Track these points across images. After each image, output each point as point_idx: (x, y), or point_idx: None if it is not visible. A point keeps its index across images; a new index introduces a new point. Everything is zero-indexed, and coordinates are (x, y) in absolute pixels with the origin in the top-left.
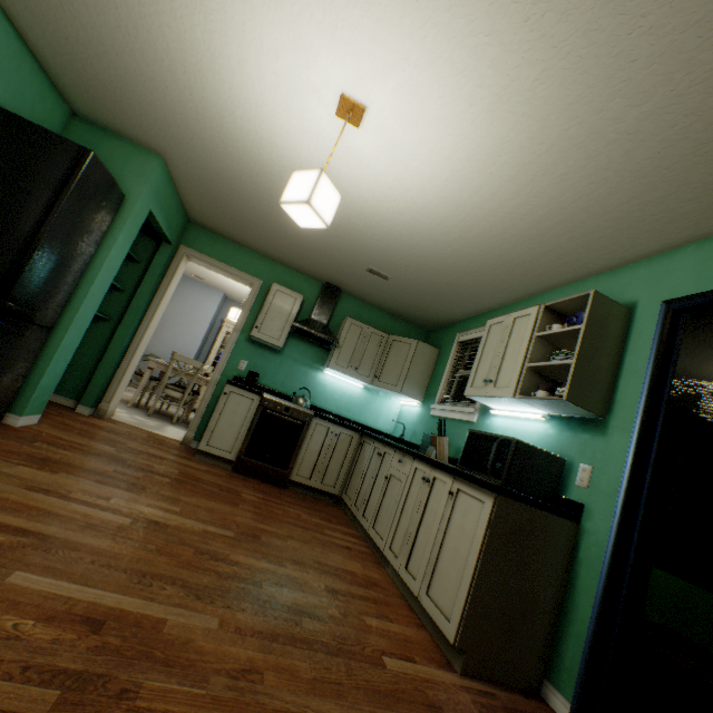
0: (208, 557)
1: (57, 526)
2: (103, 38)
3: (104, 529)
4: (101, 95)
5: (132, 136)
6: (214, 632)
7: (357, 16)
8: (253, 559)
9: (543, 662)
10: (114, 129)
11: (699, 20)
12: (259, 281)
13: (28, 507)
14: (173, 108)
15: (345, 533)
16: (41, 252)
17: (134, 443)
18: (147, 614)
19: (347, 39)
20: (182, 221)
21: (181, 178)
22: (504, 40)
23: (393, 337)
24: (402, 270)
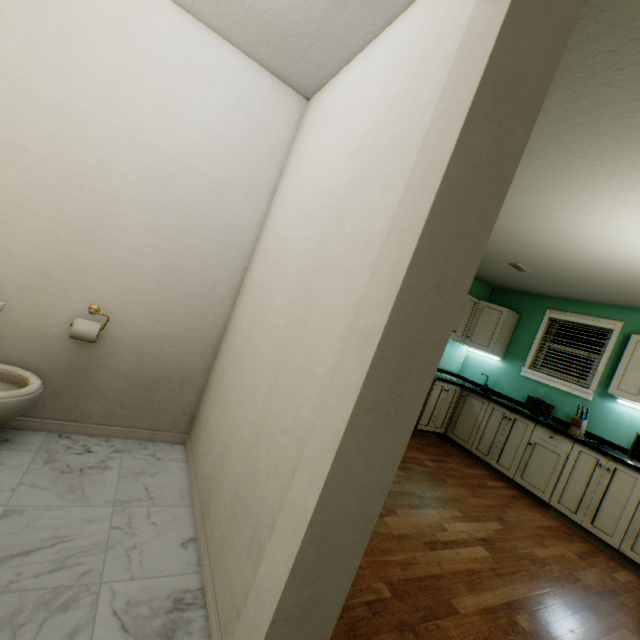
0: (539, 564)
1: (498, 586)
2: None
3: (500, 571)
4: None
5: None
6: None
7: None
8: (539, 549)
9: None
10: None
11: None
12: None
13: (466, 574)
14: None
15: (489, 477)
16: None
17: None
18: None
19: None
20: None
21: None
22: None
23: (484, 303)
24: (553, 274)
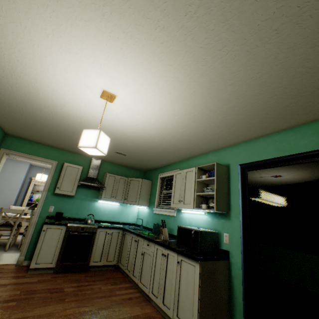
0: None
1: None
2: None
3: None
4: None
5: None
6: None
7: (112, 63)
8: None
9: None
10: None
11: (246, 83)
12: (55, 161)
13: None
14: None
15: (126, 288)
16: None
17: None
18: None
19: (106, 70)
20: (0, 135)
21: None
22: (179, 80)
23: (130, 178)
24: (133, 152)
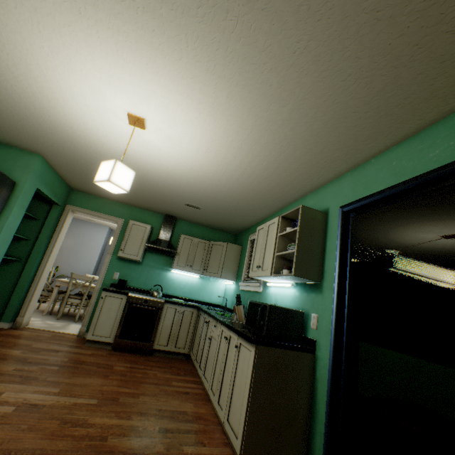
0: (70, 425)
1: None
2: None
3: None
4: None
5: (18, 145)
6: None
7: (118, 73)
8: (107, 419)
9: (304, 454)
10: (6, 142)
11: (292, 64)
12: (121, 219)
13: None
14: (36, 128)
15: (188, 381)
16: None
17: (38, 344)
18: None
19: (118, 85)
20: (65, 189)
21: (56, 165)
22: (201, 80)
23: (212, 242)
24: (205, 202)
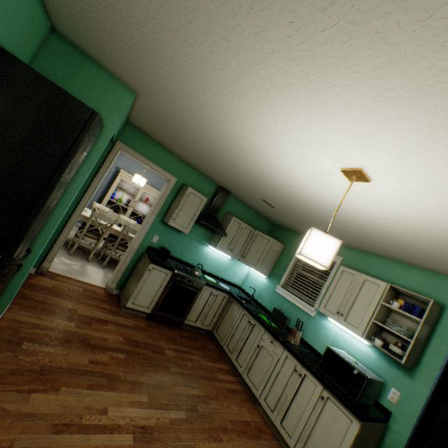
0: None
1: None
2: (146, 22)
3: None
4: (102, 40)
5: (113, 71)
6: None
7: (437, 161)
8: (207, 443)
9: None
10: (95, 58)
11: None
12: (174, 178)
13: None
14: (181, 87)
15: (226, 371)
16: (44, 208)
17: (81, 308)
18: None
19: (408, 161)
20: (123, 124)
21: (143, 107)
22: None
23: (258, 232)
24: (290, 211)
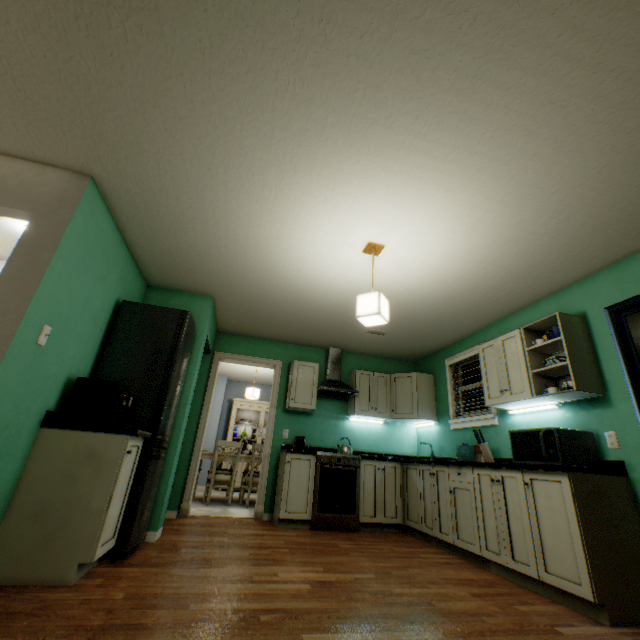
0: (381, 595)
1: (278, 601)
2: (198, 244)
3: (304, 595)
4: (179, 271)
5: (192, 289)
6: (446, 639)
7: (385, 209)
8: (407, 588)
9: None
10: (178, 288)
11: (579, 185)
12: (279, 361)
13: (246, 594)
14: (236, 269)
15: (434, 552)
16: (170, 391)
17: (231, 529)
18: (399, 639)
19: (376, 219)
20: (215, 334)
21: (222, 306)
22: (474, 206)
23: (394, 374)
24: (397, 325)
